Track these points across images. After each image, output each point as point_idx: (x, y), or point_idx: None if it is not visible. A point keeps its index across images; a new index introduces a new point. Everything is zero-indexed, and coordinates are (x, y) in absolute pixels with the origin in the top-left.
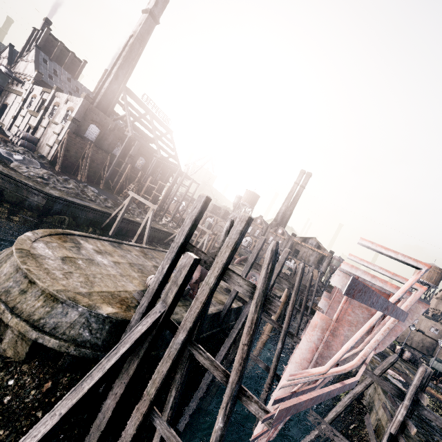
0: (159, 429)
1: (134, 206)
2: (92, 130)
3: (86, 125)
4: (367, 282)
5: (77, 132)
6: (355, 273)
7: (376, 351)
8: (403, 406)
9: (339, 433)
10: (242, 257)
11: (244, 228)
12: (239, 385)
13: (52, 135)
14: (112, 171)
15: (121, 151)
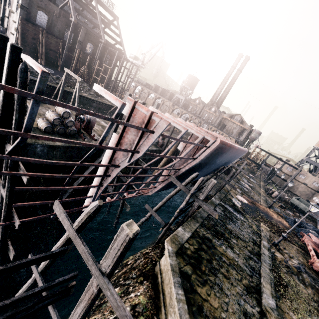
0: (0, 189)
1: (85, 85)
2: (41, 16)
3: (34, 12)
4: (139, 108)
5: (29, 19)
6: (98, 92)
7: (138, 157)
8: (185, 200)
9: (158, 216)
10: (170, 126)
11: (9, 55)
12: (12, 161)
13: (12, 23)
14: (67, 56)
15: (69, 37)
